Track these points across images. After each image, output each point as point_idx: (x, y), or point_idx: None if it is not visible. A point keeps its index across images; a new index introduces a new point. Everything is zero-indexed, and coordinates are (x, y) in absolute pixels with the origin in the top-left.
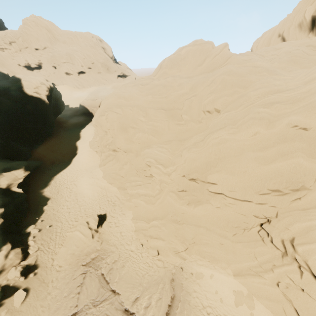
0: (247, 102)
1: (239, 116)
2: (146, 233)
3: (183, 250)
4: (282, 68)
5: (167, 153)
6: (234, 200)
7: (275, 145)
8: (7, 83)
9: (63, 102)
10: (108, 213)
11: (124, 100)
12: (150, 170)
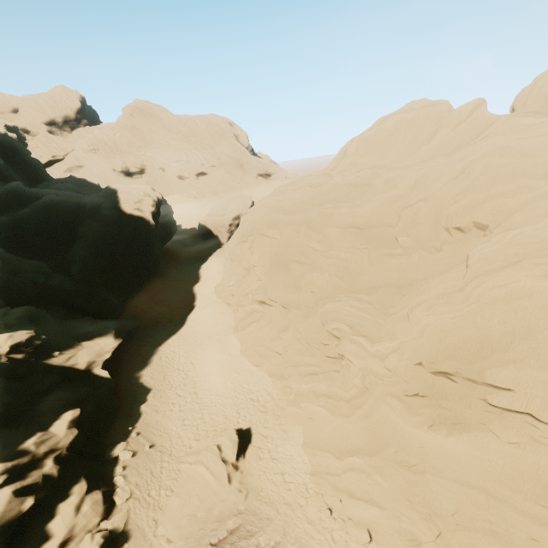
0: None
1: None
2: (337, 483)
3: (431, 539)
4: None
5: (373, 313)
6: None
7: None
8: (98, 197)
9: (175, 221)
10: (254, 426)
11: (281, 215)
12: (341, 347)
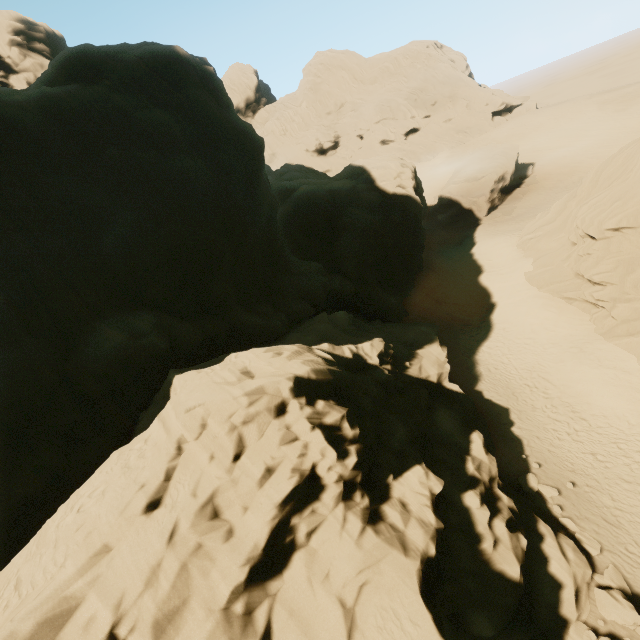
0: None
1: None
2: None
3: None
4: None
5: None
6: None
7: None
8: (347, 180)
9: (423, 197)
10: None
11: None
12: None
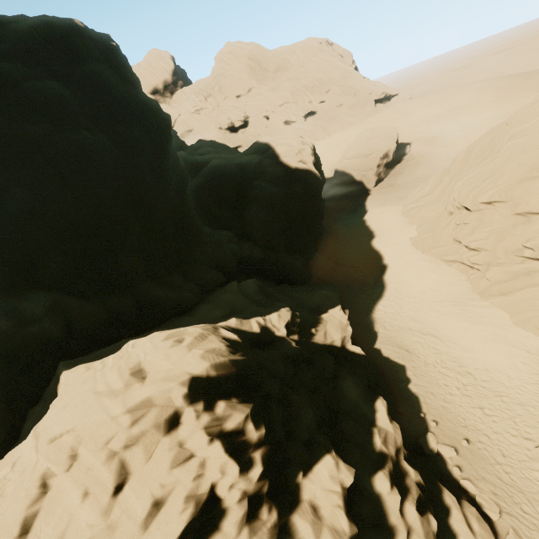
0: None
1: None
2: None
3: None
4: None
5: None
6: None
7: None
8: (254, 155)
9: (321, 171)
10: None
11: None
12: None
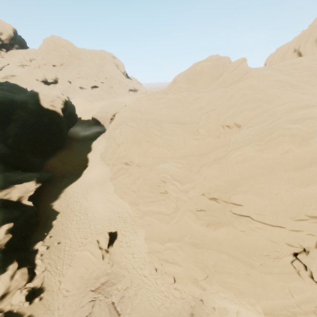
0: (272, 118)
1: (265, 132)
2: (160, 256)
3: (203, 279)
4: (304, 82)
5: (183, 169)
6: (262, 225)
7: (312, 165)
8: (25, 96)
9: (76, 115)
10: (119, 230)
11: (138, 114)
12: (166, 187)
